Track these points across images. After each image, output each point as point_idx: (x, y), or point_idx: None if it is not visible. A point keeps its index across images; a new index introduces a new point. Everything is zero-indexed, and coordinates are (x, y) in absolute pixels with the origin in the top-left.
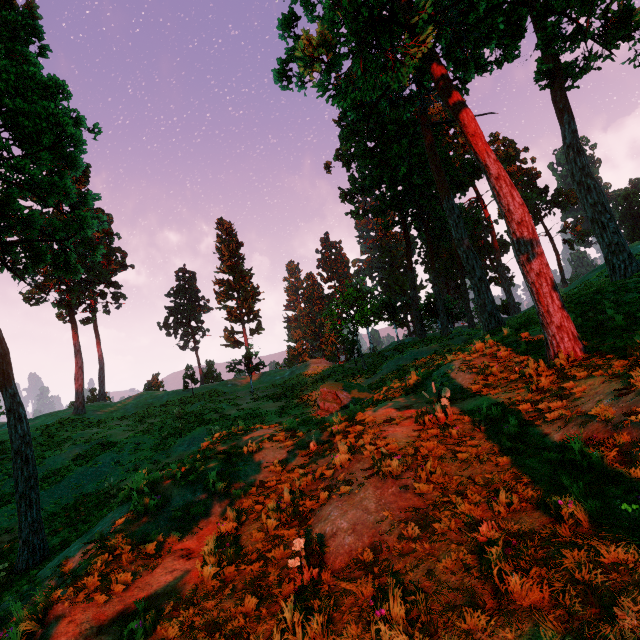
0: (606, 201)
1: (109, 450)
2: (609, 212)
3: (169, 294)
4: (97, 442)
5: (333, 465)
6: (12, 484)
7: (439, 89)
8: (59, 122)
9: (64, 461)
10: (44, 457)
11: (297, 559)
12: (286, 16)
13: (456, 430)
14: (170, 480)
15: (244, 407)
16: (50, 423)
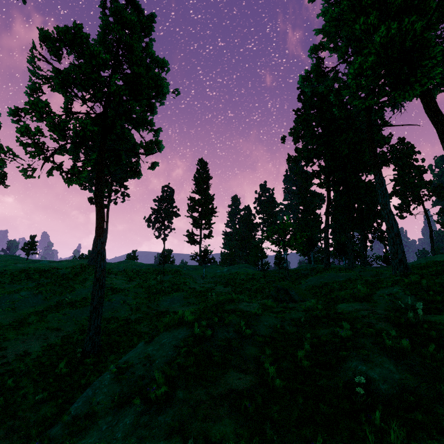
0: None
1: (119, 293)
2: None
3: (155, 200)
4: (107, 286)
5: (337, 336)
6: (55, 300)
7: (426, 106)
8: (160, 84)
9: (87, 293)
10: (74, 287)
11: (360, 389)
12: (317, 45)
13: (434, 333)
14: (207, 320)
15: (203, 285)
16: (75, 266)
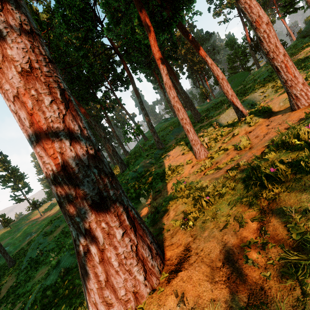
0: (121, 142)
1: None
2: (122, 144)
3: None
4: None
5: None
6: None
7: None
8: None
9: None
10: None
11: None
12: None
13: None
14: (48, 226)
15: (43, 219)
16: None
